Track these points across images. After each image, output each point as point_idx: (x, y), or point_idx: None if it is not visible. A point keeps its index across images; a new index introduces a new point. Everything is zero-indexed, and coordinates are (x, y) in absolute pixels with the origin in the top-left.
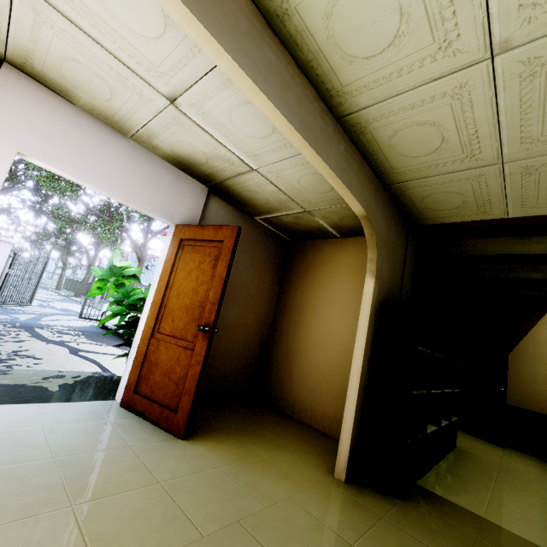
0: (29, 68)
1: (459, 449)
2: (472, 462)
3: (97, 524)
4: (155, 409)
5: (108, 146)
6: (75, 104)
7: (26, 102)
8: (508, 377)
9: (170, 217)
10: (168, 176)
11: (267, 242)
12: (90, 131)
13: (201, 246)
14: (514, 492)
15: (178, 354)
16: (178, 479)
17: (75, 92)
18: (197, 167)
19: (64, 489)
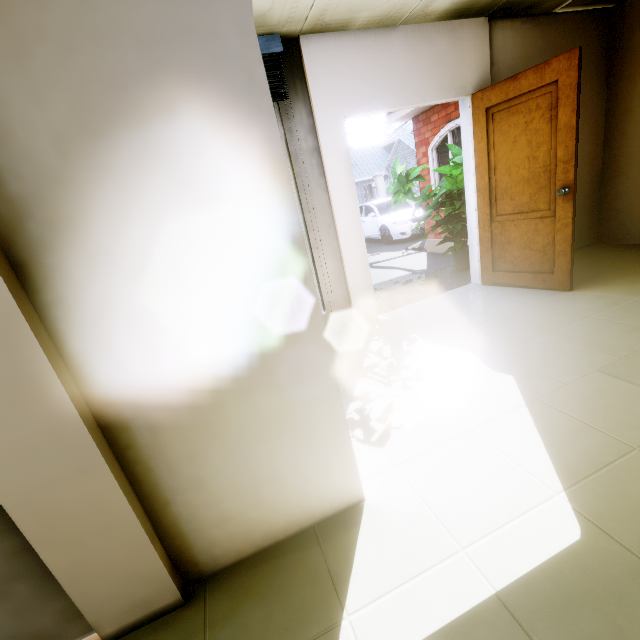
0: (318, 27)
1: None
2: None
3: (577, 339)
4: (526, 277)
5: (388, 54)
6: (350, 30)
7: (326, 65)
8: None
9: (462, 90)
10: (445, 40)
11: (577, 36)
12: (370, 50)
13: (520, 104)
14: None
15: (533, 226)
16: (603, 312)
17: (355, 17)
18: (481, 0)
19: (527, 330)
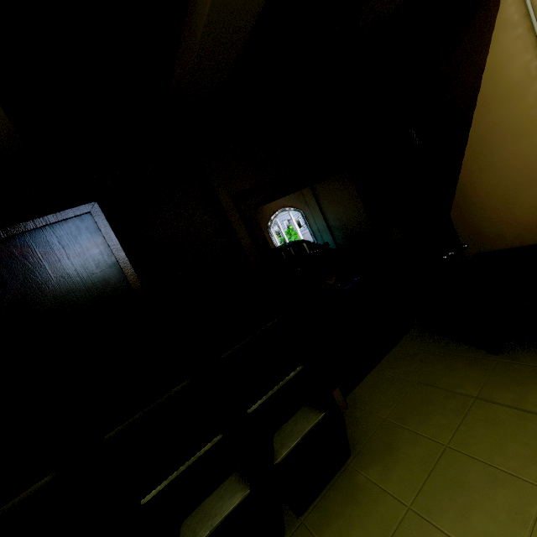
0: None
1: (363, 449)
2: (340, 527)
3: None
4: None
5: None
6: None
7: None
8: (482, 199)
9: None
10: None
11: None
12: None
13: None
14: None
15: None
16: None
17: None
18: None
19: None
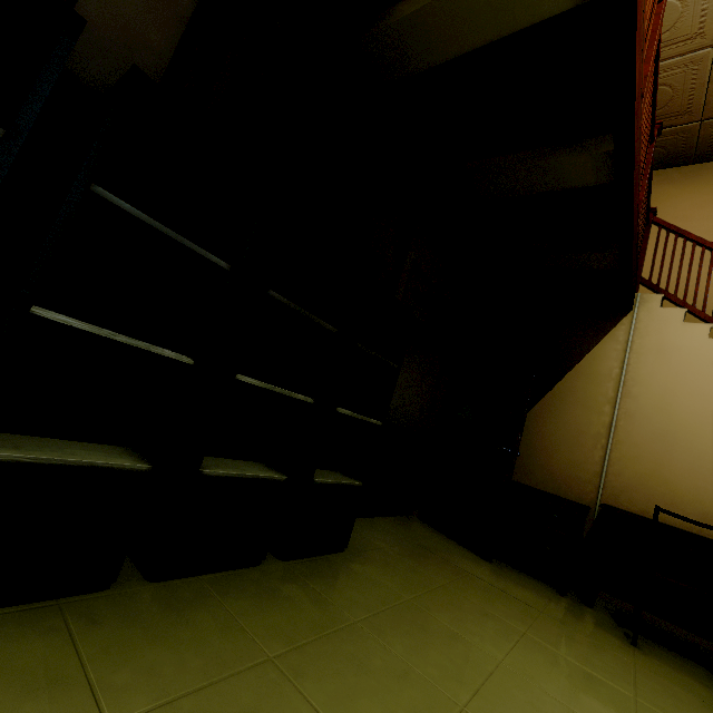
0: None
1: (358, 553)
2: (333, 584)
3: None
4: None
5: None
6: None
7: None
8: (537, 436)
9: None
10: None
11: None
12: None
13: None
14: (321, 686)
15: None
16: None
17: None
18: None
19: None
